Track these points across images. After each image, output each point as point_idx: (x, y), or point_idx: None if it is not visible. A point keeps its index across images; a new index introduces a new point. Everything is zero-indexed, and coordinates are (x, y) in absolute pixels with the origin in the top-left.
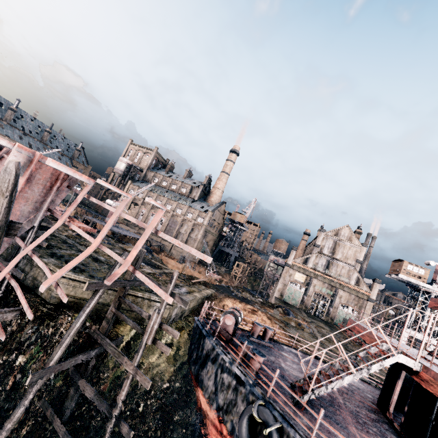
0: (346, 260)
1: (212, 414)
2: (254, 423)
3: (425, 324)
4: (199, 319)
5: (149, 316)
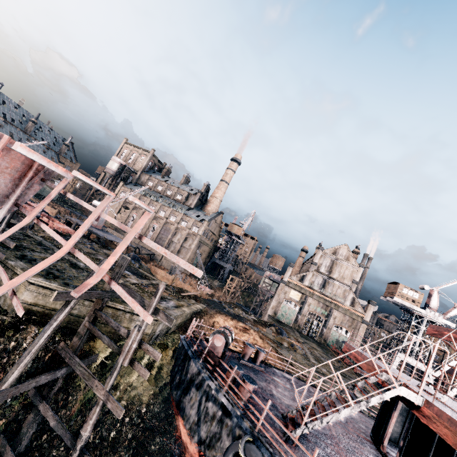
0: (343, 280)
1: (192, 448)
2: None
3: (416, 349)
4: (185, 338)
5: (128, 333)
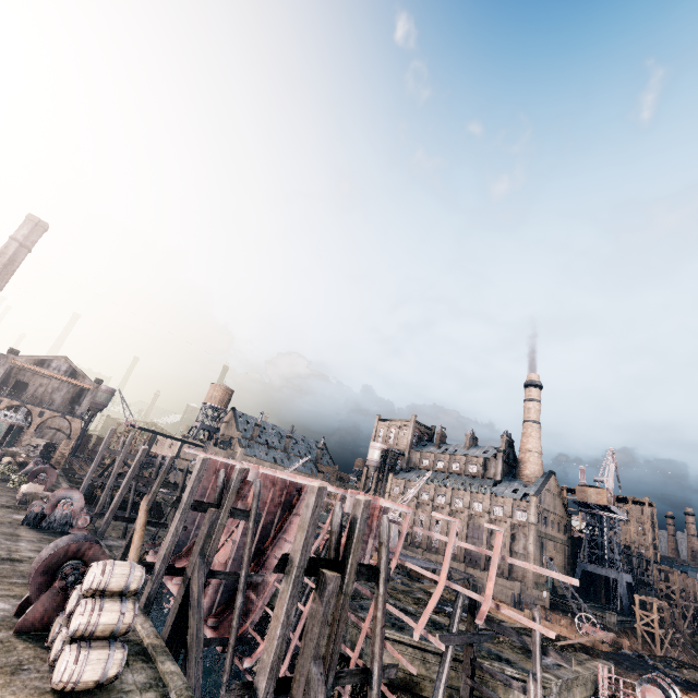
0: None
1: None
2: None
3: None
4: None
5: (523, 687)
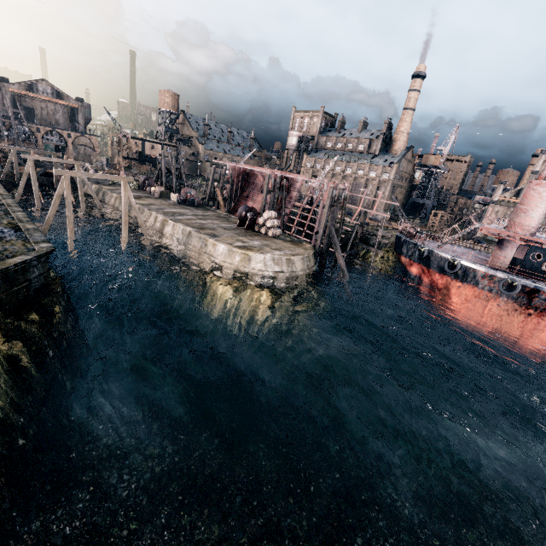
0: None
1: (407, 260)
2: (420, 253)
3: None
4: (397, 234)
5: (377, 232)
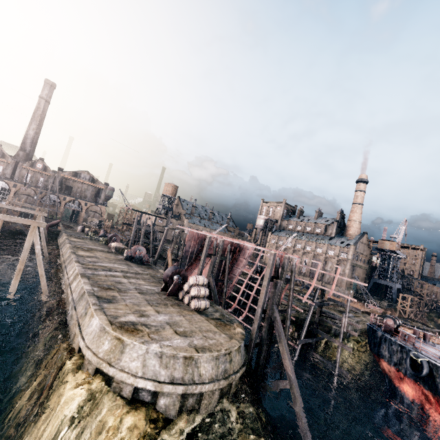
0: None
1: (392, 369)
2: (414, 364)
3: None
4: (369, 323)
5: (340, 318)
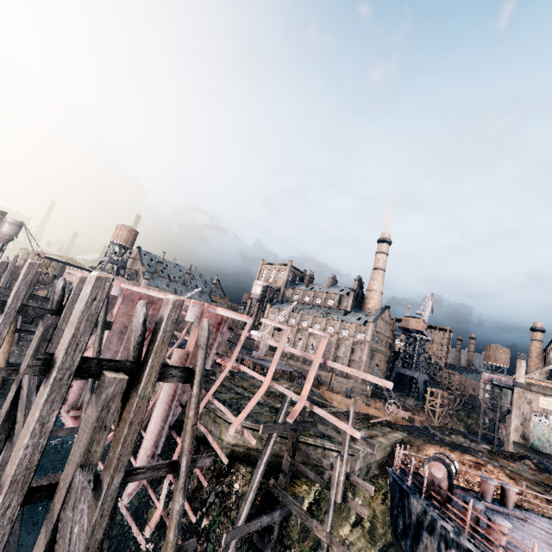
0: None
1: None
2: None
3: None
4: (394, 471)
5: (331, 465)
